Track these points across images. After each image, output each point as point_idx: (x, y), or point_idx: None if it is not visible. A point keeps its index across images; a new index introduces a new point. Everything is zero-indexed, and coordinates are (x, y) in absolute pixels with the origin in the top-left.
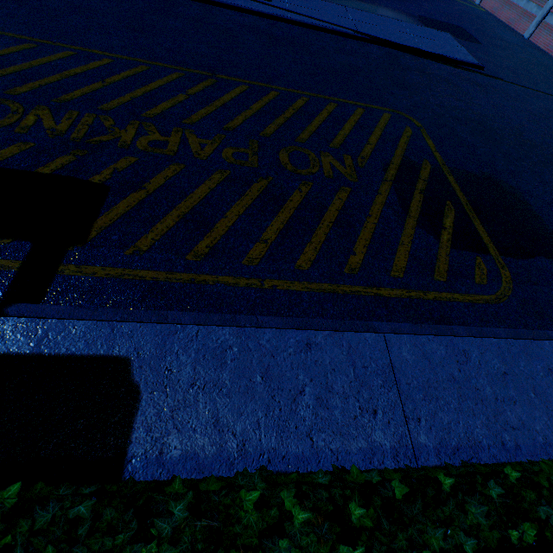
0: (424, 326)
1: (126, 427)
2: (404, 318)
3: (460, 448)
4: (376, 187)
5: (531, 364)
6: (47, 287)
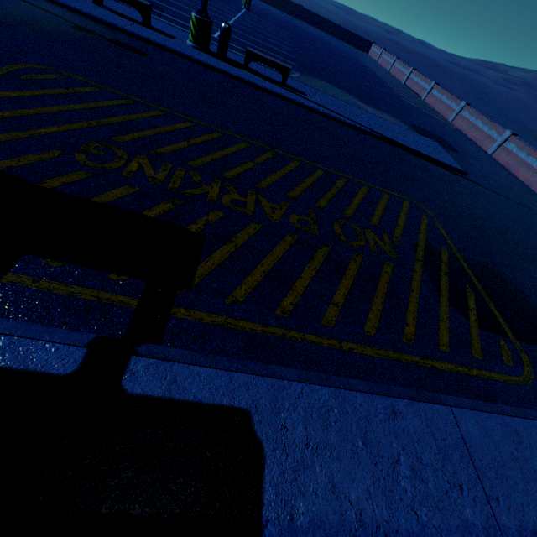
0: (479, 402)
1: (257, 486)
2: (458, 392)
3: (536, 532)
4: (411, 265)
5: None
6: (163, 328)
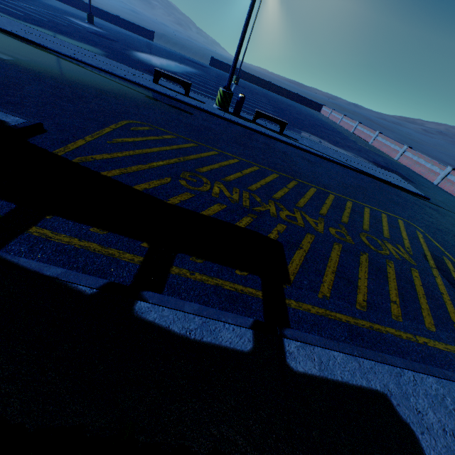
0: None
1: None
2: None
3: None
4: (430, 271)
5: None
6: (286, 316)
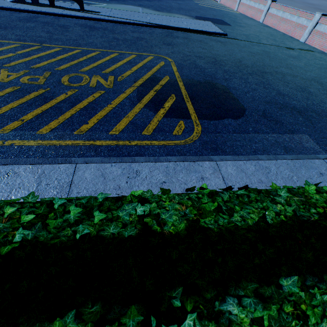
0: (113, 158)
1: None
2: (106, 156)
3: None
4: (124, 90)
5: (189, 175)
6: None
